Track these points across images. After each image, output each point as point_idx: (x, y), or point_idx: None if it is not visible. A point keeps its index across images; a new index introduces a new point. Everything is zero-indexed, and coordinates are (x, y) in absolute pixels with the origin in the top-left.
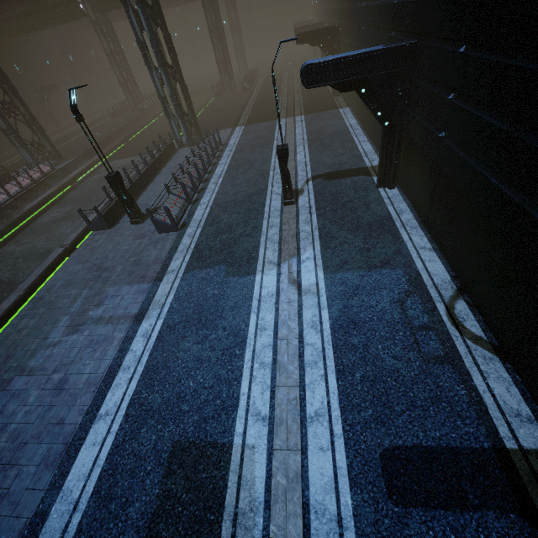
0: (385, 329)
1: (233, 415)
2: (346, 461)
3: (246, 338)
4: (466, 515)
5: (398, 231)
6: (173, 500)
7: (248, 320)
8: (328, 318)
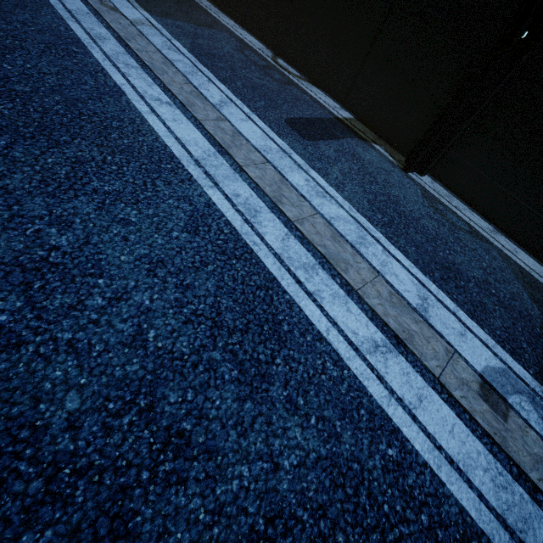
0: (240, 63)
1: (123, 99)
2: (266, 125)
3: (80, 40)
4: (341, 141)
5: (206, 9)
6: (94, 163)
7: (66, 25)
8: (182, 46)
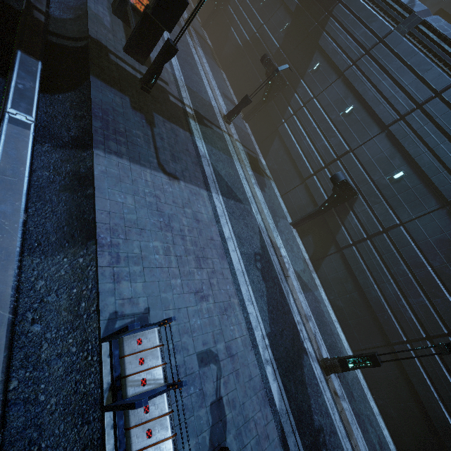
0: None
1: None
2: None
3: None
4: None
5: None
6: None
7: None
8: None
